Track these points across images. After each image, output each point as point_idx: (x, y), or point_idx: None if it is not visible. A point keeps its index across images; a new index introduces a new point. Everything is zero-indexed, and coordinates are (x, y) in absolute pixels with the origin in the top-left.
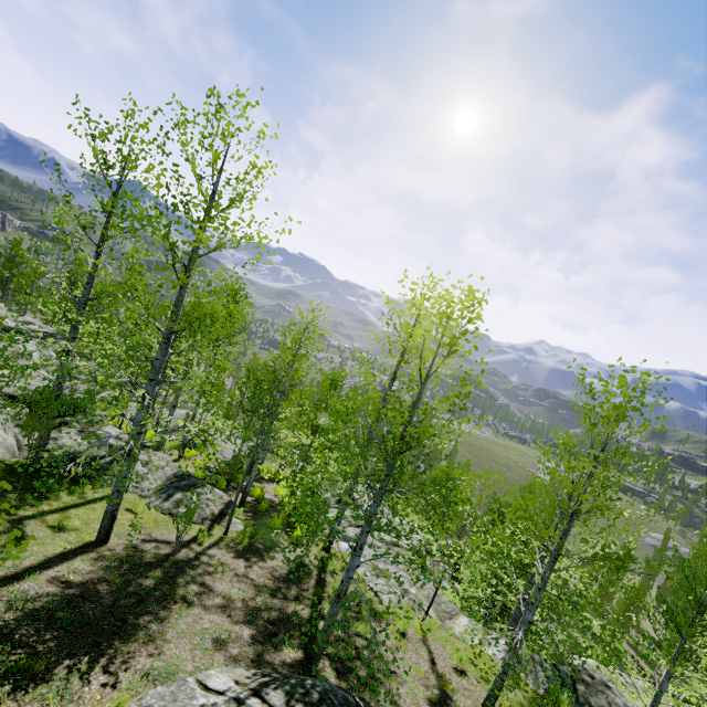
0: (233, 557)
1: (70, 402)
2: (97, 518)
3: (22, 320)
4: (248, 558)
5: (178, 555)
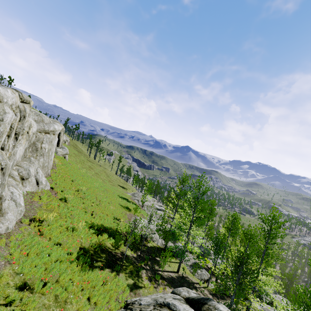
0: (208, 293)
1: (173, 236)
2: (176, 266)
3: (159, 205)
4: (213, 296)
5: (193, 284)
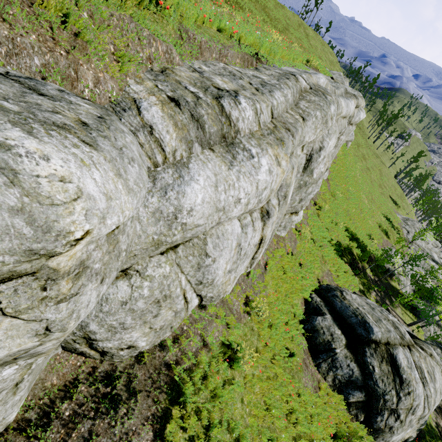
0: None
1: (430, 295)
2: (410, 322)
3: (441, 257)
4: None
5: None
